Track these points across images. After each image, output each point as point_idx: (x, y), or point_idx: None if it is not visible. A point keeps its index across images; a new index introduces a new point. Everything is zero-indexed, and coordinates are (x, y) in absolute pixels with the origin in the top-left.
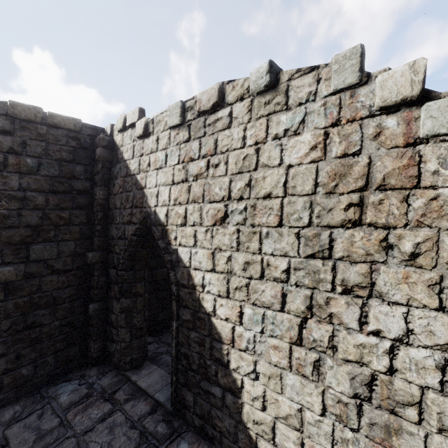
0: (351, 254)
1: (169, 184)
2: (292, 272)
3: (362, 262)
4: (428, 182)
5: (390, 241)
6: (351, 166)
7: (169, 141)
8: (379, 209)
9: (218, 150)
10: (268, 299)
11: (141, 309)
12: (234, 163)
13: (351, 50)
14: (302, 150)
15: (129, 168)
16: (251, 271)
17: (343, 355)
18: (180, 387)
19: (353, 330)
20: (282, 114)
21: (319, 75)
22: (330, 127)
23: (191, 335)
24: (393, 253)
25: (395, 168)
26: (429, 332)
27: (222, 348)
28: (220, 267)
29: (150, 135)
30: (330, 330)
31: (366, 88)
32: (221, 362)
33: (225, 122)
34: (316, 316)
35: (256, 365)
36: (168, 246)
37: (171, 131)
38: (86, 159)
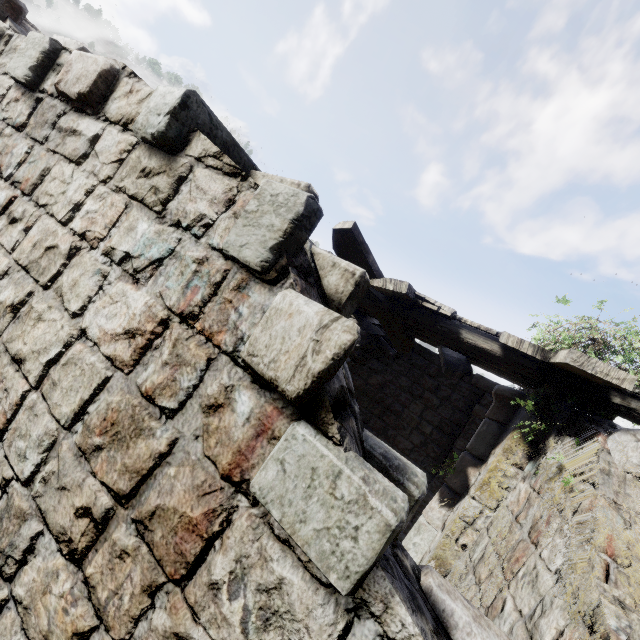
0: (31, 610)
1: None
2: None
3: None
4: (195, 595)
5: None
6: (139, 434)
7: None
8: (112, 566)
9: (35, 192)
10: None
11: None
12: (33, 242)
13: (290, 194)
14: (117, 320)
15: None
16: None
17: None
18: None
19: None
20: (145, 217)
21: (234, 196)
22: (175, 318)
23: None
24: None
25: (180, 509)
26: None
27: None
28: None
29: None
30: None
31: (264, 294)
32: None
33: (79, 146)
34: None
35: None
36: None
37: (13, 86)
38: None
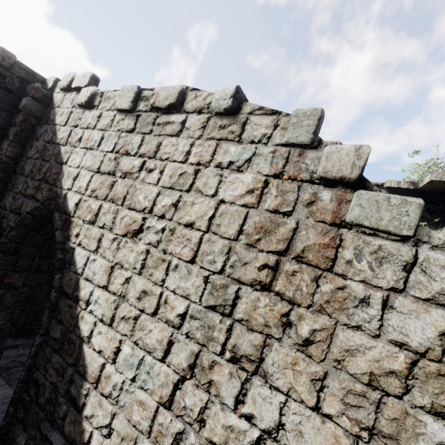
0: (250, 319)
1: (93, 170)
2: (187, 319)
3: (259, 333)
4: (341, 269)
5: (290, 319)
6: (278, 226)
7: (111, 124)
8: (290, 280)
9: (157, 155)
10: (153, 342)
11: (10, 305)
12: (169, 175)
13: (312, 110)
14: (239, 189)
15: (56, 134)
16: (146, 304)
17: (209, 434)
18: (14, 422)
19: (227, 407)
20: (232, 144)
21: (278, 122)
22: (272, 177)
23: (53, 359)
24: (289, 332)
25: (316, 243)
26: (299, 432)
27: (83, 387)
28: (114, 286)
29: (94, 108)
30: (205, 399)
31: (314, 153)
32: (75, 404)
33: (175, 128)
34: (196, 379)
35: (114, 418)
36: (66, 241)
37: (118, 113)
38: (5, 103)
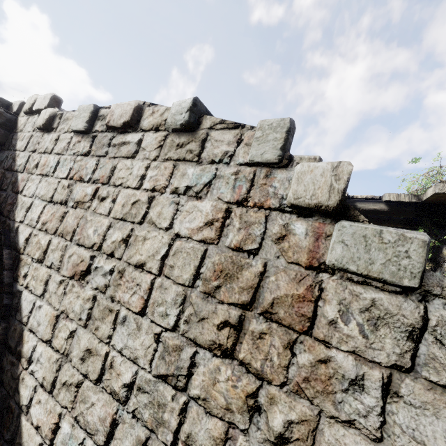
0: (208, 398)
1: (46, 200)
2: (134, 392)
3: (219, 419)
4: (322, 333)
5: (258, 402)
6: (242, 268)
7: (67, 147)
8: (257, 345)
9: (111, 180)
10: (94, 420)
11: None
12: (121, 204)
13: (279, 120)
14: (197, 220)
15: (15, 160)
16: (89, 367)
17: None
18: None
19: None
20: (190, 165)
21: (241, 136)
22: (234, 205)
23: None
24: (258, 421)
25: (288, 294)
26: None
27: None
28: (58, 341)
29: (52, 131)
30: None
31: (284, 173)
32: None
33: (131, 149)
34: None
35: None
36: (14, 282)
37: (74, 135)
38: None
